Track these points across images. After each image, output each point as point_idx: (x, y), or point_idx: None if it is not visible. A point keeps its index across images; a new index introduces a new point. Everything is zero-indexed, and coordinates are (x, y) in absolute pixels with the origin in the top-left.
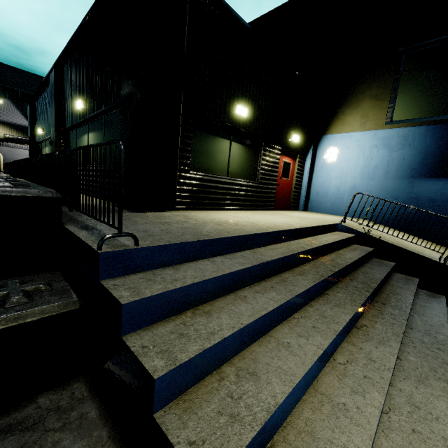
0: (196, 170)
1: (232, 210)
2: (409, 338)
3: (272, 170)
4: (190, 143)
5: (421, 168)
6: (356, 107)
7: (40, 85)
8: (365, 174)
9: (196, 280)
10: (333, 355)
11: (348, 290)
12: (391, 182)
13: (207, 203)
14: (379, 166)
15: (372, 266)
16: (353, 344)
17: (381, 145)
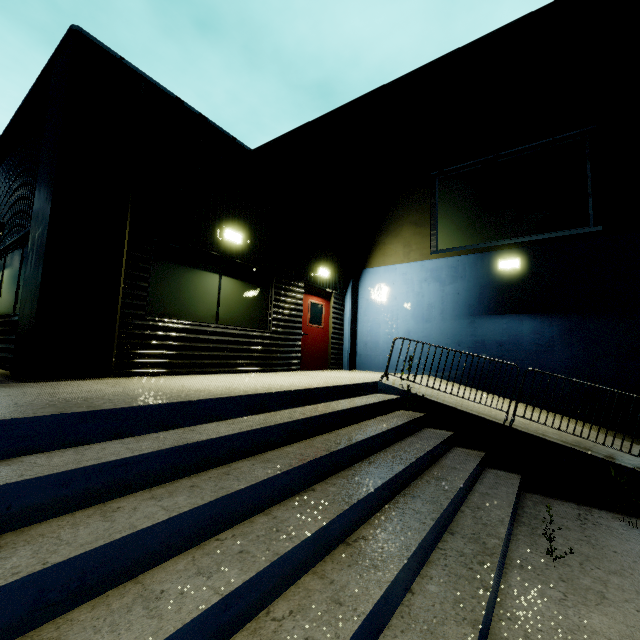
0: (159, 315)
1: (226, 373)
2: (442, 551)
3: (293, 314)
4: (147, 277)
5: (479, 304)
6: (396, 235)
7: None
8: (419, 315)
9: None
10: (271, 605)
11: (352, 480)
12: (450, 323)
13: (179, 363)
14: (433, 304)
15: (417, 439)
16: (322, 576)
17: (430, 278)
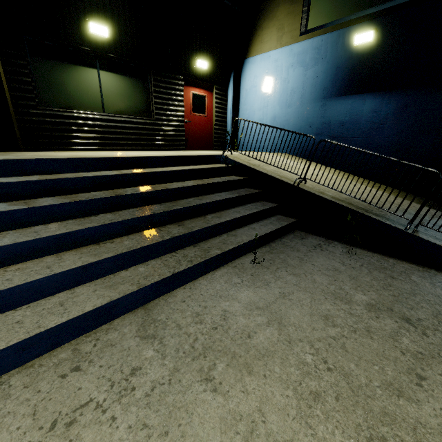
0: (51, 106)
1: (119, 150)
2: (175, 254)
3: (174, 104)
4: (28, 73)
5: (333, 86)
6: (273, 17)
7: None
8: (284, 101)
9: None
10: (12, 265)
11: (130, 213)
12: (306, 107)
13: (77, 143)
14: (295, 89)
15: (224, 194)
16: (59, 256)
17: (296, 63)
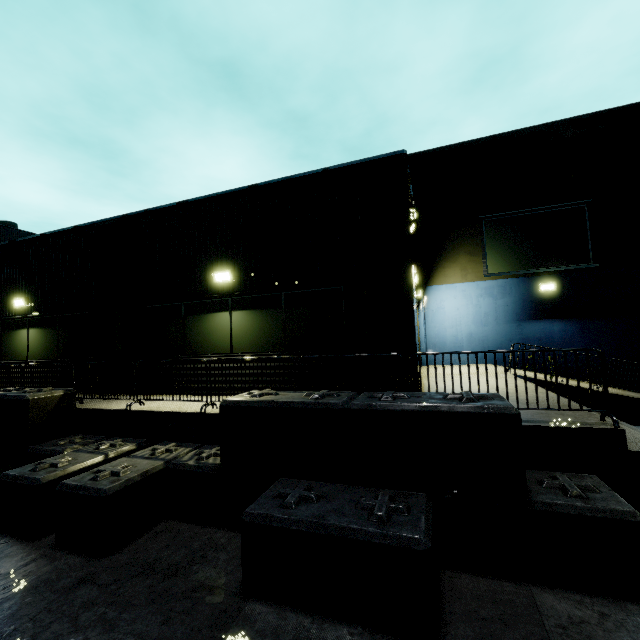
0: None
1: None
2: None
3: None
4: None
5: (523, 312)
6: (454, 261)
7: (42, 234)
8: (478, 321)
9: (639, 435)
10: None
11: None
12: (503, 326)
13: None
14: (489, 313)
15: None
16: None
17: (485, 294)
